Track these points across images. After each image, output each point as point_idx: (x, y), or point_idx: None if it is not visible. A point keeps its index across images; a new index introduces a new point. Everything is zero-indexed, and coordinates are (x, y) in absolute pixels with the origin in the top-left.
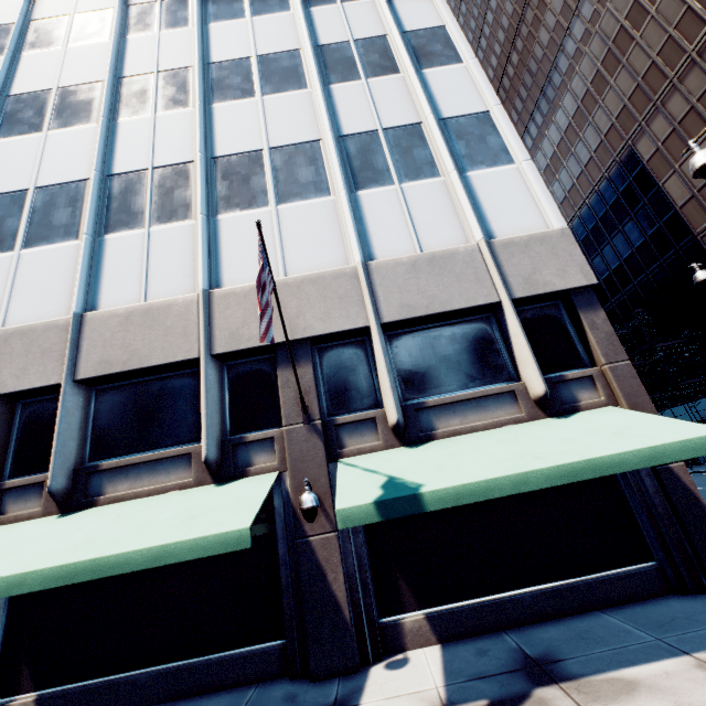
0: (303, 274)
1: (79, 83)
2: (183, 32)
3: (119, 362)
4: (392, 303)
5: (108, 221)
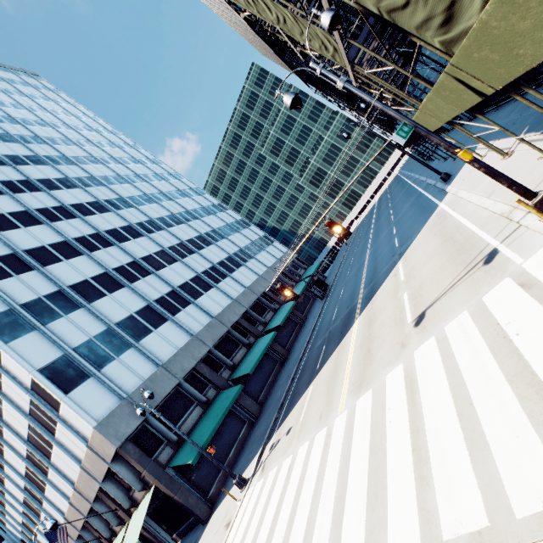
0: (78, 474)
1: None
2: None
3: (86, 510)
4: (97, 476)
5: (43, 472)
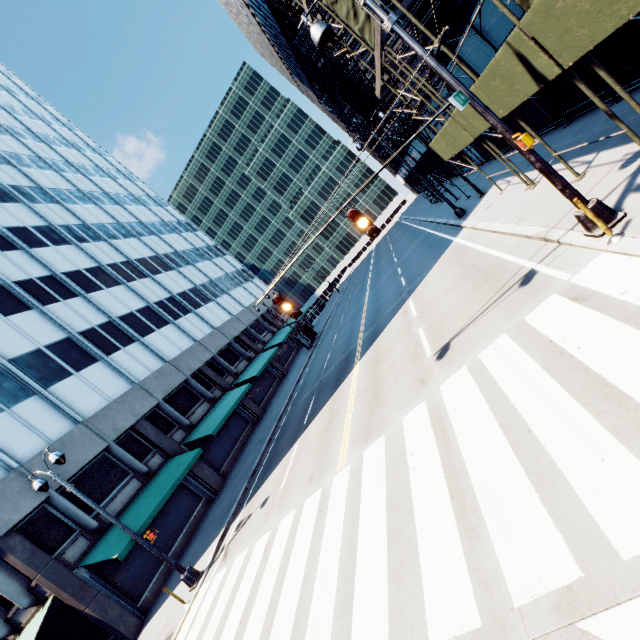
0: None
1: None
2: None
3: None
4: None
5: None
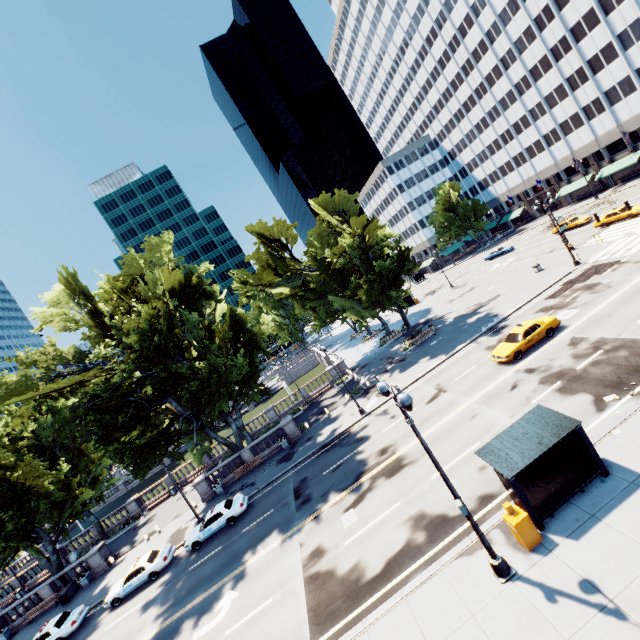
0: (636, 114)
1: (556, 86)
2: (572, 53)
3: (607, 143)
4: None
5: (588, 119)
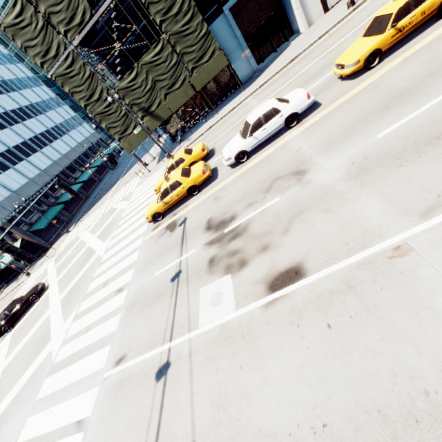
0: None
1: None
2: None
3: None
4: None
5: None
